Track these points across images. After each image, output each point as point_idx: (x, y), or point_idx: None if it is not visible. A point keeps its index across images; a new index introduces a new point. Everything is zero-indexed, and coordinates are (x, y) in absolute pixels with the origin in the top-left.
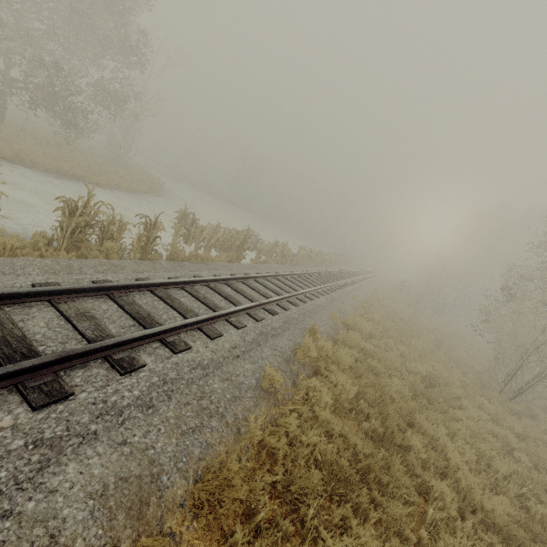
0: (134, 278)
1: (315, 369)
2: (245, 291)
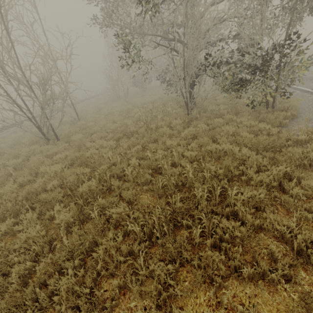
0: None
1: None
2: None
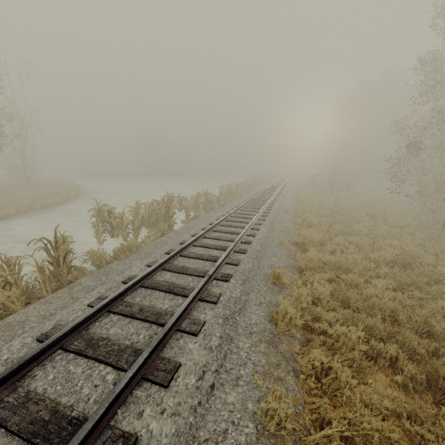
0: (36, 336)
1: (302, 324)
2: (187, 265)
